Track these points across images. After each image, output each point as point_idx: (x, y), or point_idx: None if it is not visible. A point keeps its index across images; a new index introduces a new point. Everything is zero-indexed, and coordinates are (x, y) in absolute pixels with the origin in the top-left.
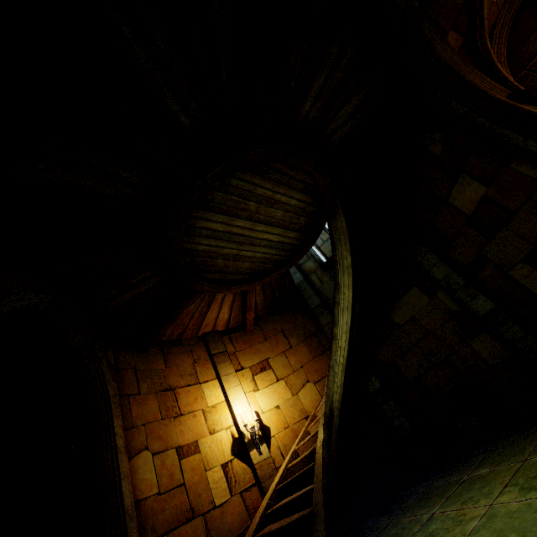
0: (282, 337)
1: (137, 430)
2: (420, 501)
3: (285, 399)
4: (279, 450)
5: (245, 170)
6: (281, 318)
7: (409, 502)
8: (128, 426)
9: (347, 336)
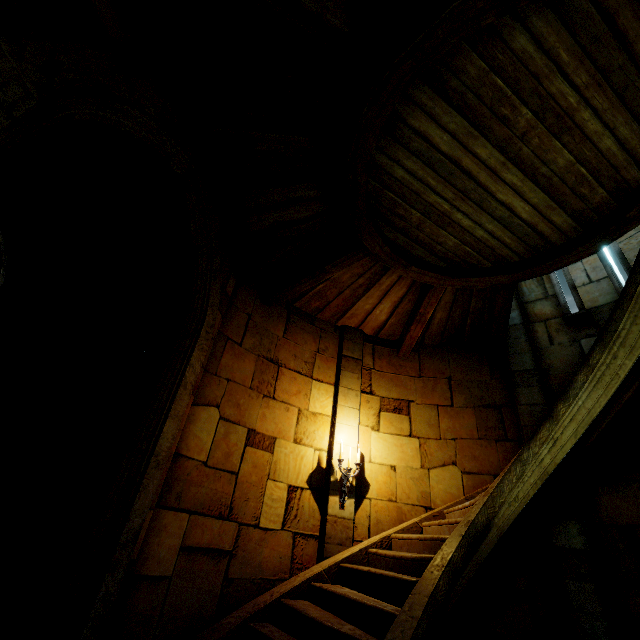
0: (444, 386)
1: (217, 380)
2: None
3: (408, 465)
4: (368, 521)
5: (555, 16)
6: (456, 360)
7: None
8: (211, 370)
9: (580, 430)
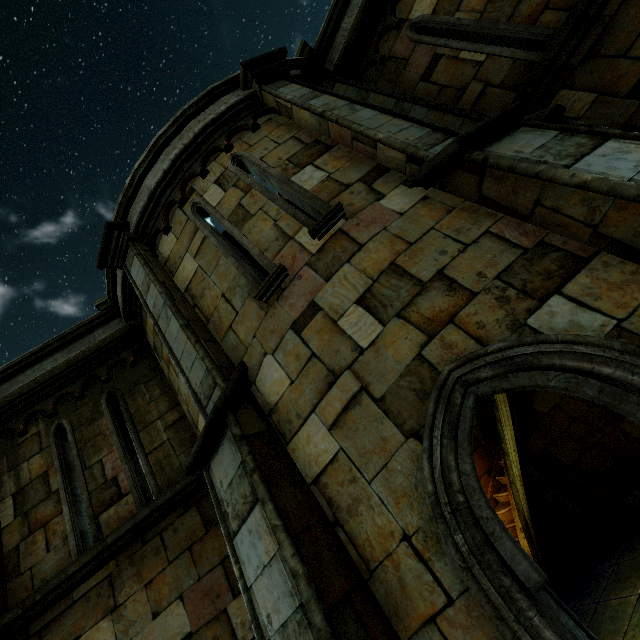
0: None
1: None
2: (617, 582)
3: None
4: None
5: None
6: None
7: (605, 583)
8: None
9: (515, 448)
